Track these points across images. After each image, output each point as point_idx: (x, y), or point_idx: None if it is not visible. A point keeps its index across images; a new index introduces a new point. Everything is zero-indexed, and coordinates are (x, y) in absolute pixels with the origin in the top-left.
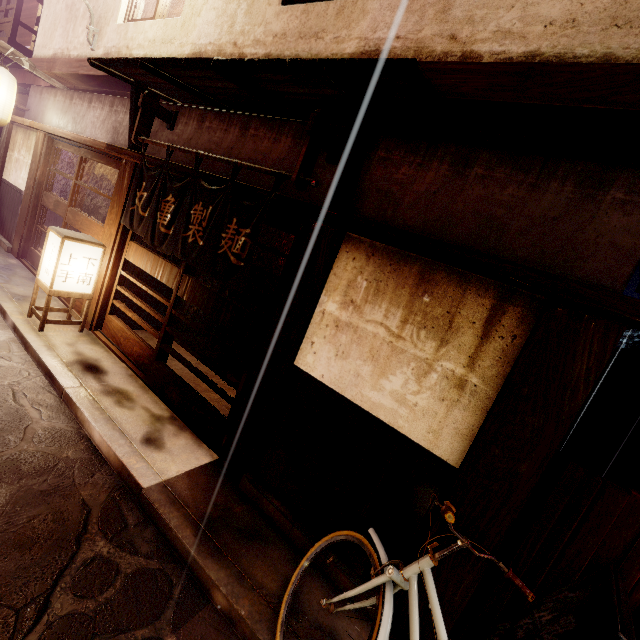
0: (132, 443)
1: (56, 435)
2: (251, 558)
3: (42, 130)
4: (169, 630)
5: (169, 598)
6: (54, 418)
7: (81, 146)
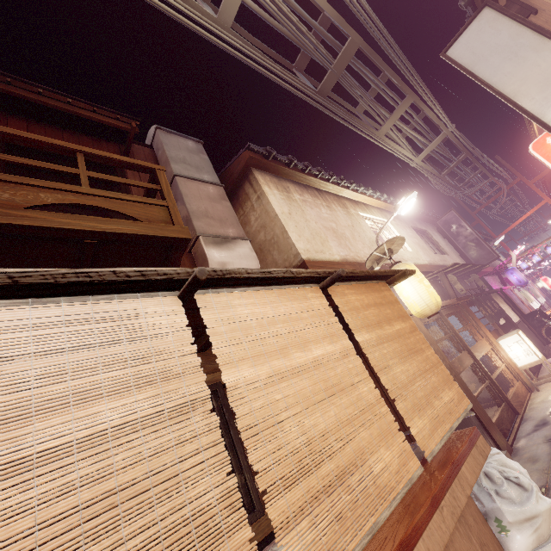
0: None
1: None
2: None
3: None
4: None
5: None
6: None
7: (442, 308)
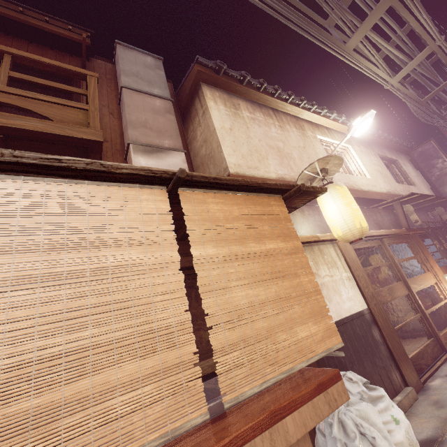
0: None
1: None
2: None
3: None
4: None
5: None
6: None
7: (385, 237)
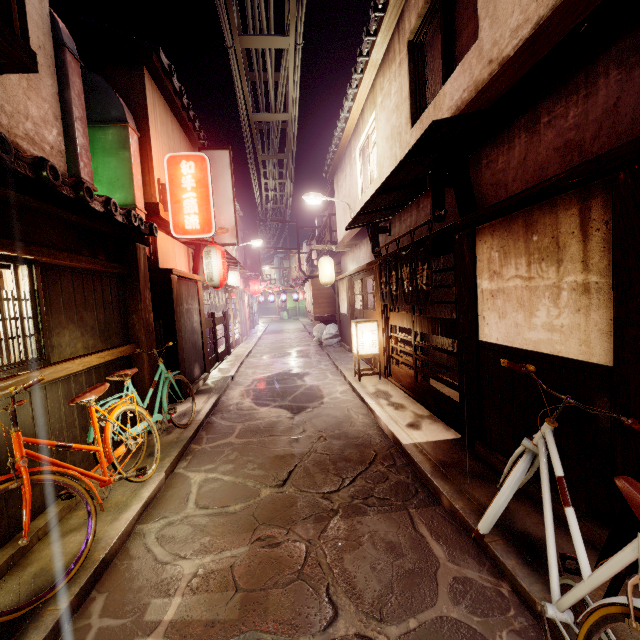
0: (400, 426)
1: (364, 425)
2: (472, 486)
3: (346, 276)
4: (411, 507)
5: (414, 495)
6: (364, 418)
7: (360, 273)
